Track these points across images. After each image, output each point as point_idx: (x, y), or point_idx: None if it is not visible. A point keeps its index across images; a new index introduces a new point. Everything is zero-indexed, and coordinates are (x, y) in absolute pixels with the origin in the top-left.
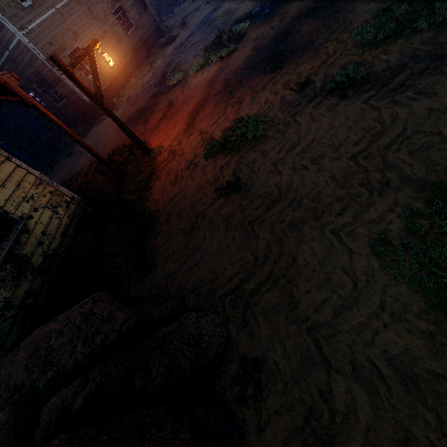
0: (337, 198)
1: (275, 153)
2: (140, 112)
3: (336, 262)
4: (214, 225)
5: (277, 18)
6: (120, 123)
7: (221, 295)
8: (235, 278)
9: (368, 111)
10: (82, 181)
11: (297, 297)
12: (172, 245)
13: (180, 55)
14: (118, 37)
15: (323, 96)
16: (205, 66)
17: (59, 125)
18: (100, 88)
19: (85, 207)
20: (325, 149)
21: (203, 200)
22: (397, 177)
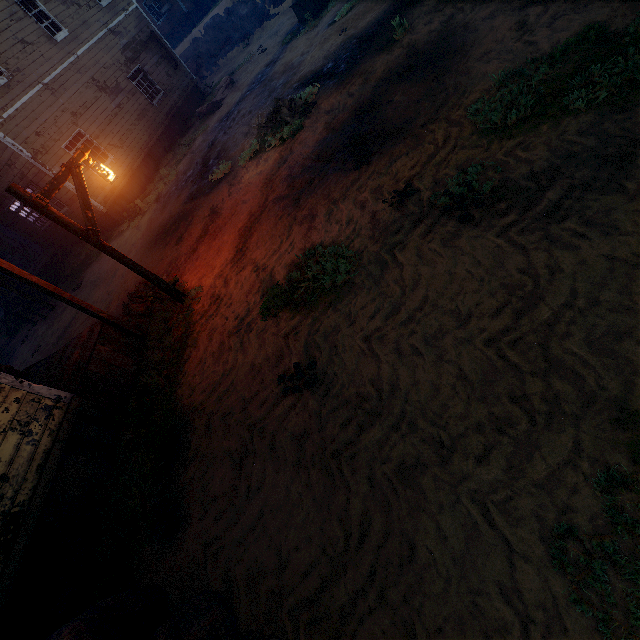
0: (475, 423)
1: (367, 318)
2: (172, 223)
3: (486, 567)
4: (278, 451)
5: (358, 80)
6: (131, 265)
7: (293, 608)
8: (314, 573)
9: (508, 251)
10: (79, 358)
11: (423, 639)
12: (214, 482)
13: (227, 132)
14: (139, 110)
15: (434, 218)
16: (261, 152)
17: (33, 282)
18: (93, 220)
19: (80, 408)
20: (445, 318)
21: (261, 396)
22: (574, 391)
